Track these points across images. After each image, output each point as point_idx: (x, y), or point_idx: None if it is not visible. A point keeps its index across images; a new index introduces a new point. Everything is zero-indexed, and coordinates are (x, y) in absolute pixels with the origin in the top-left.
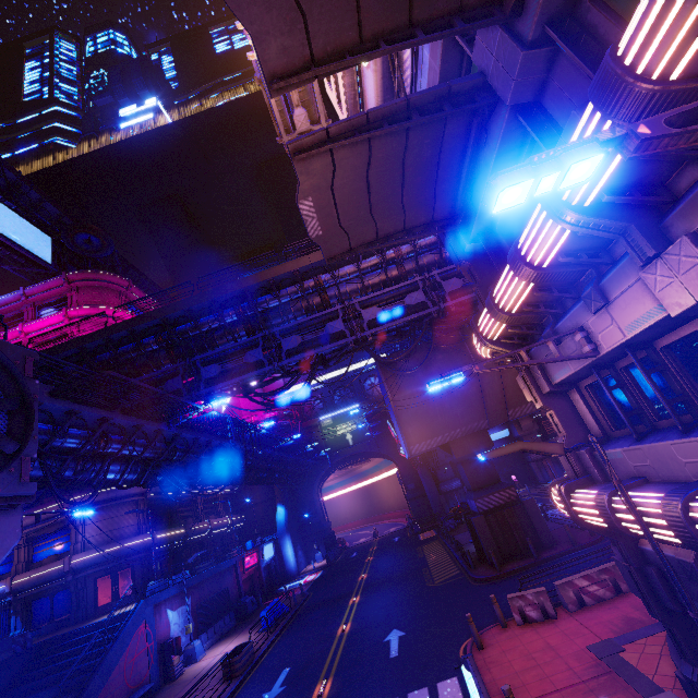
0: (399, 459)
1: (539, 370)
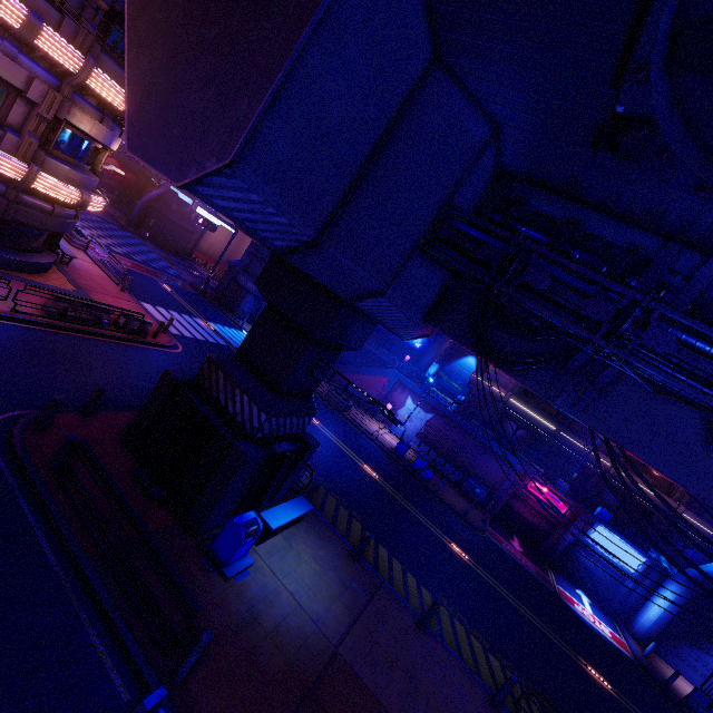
0: None
1: None
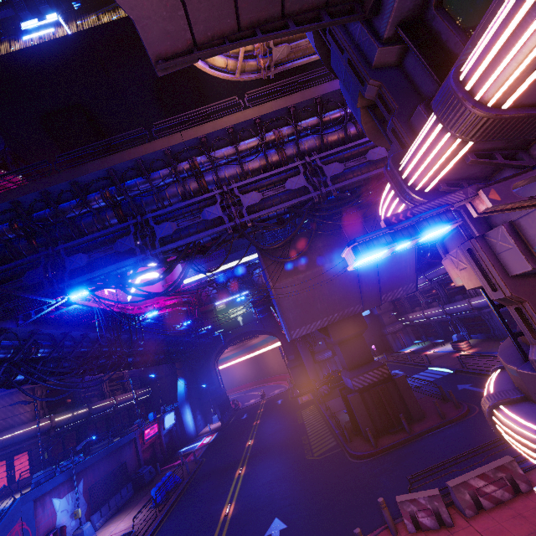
0: (282, 336)
1: (511, 235)
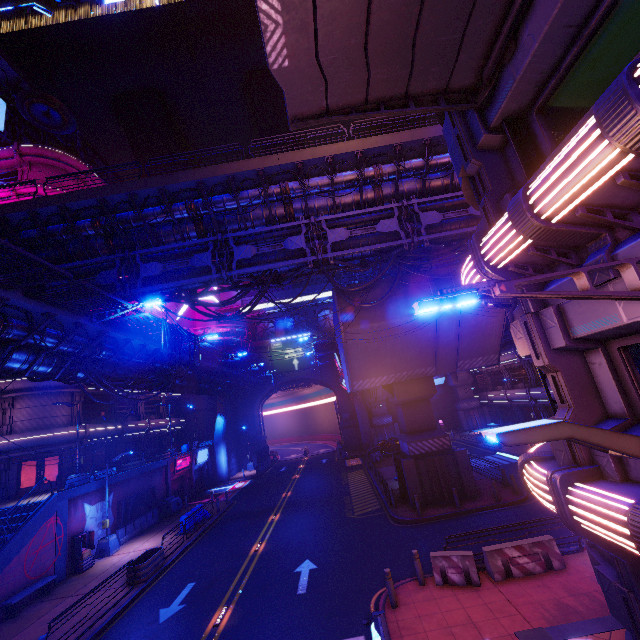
0: (339, 390)
1: (556, 316)
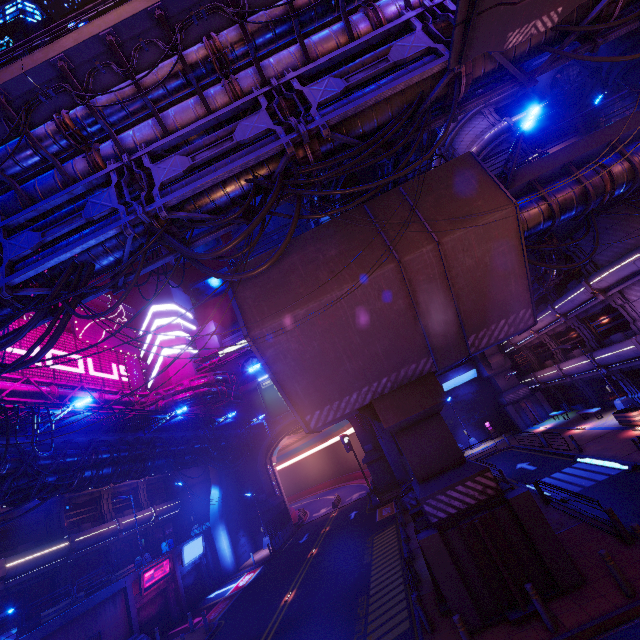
0: (352, 417)
1: None
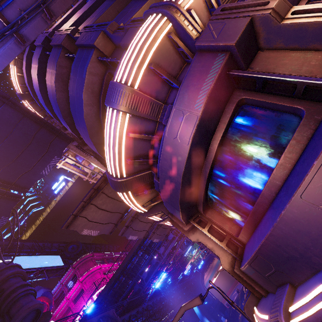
0: None
1: None
